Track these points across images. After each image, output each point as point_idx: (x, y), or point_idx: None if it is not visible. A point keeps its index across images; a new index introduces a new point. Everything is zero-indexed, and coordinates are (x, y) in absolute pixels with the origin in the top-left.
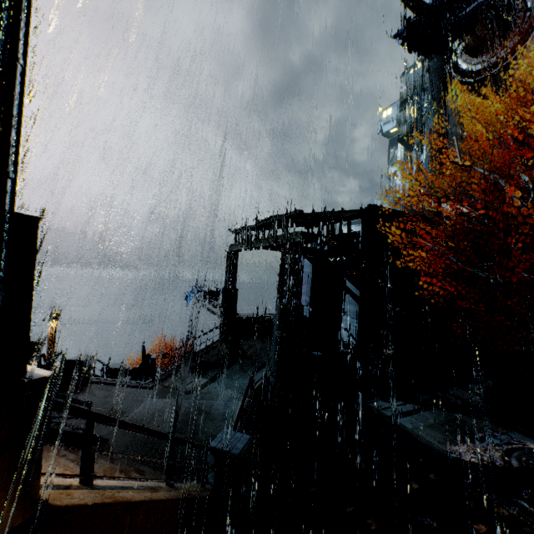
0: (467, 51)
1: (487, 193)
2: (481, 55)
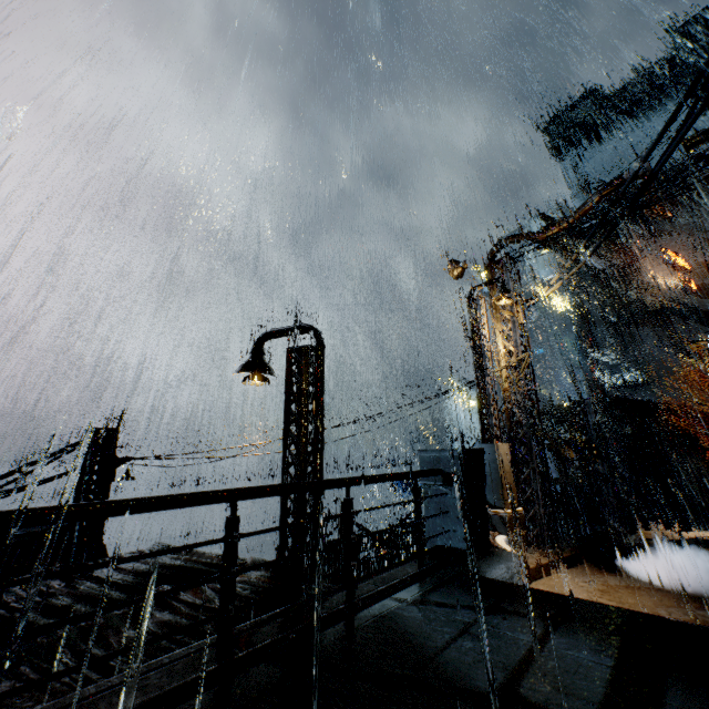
0: (595, 254)
1: (644, 368)
2: (603, 256)
